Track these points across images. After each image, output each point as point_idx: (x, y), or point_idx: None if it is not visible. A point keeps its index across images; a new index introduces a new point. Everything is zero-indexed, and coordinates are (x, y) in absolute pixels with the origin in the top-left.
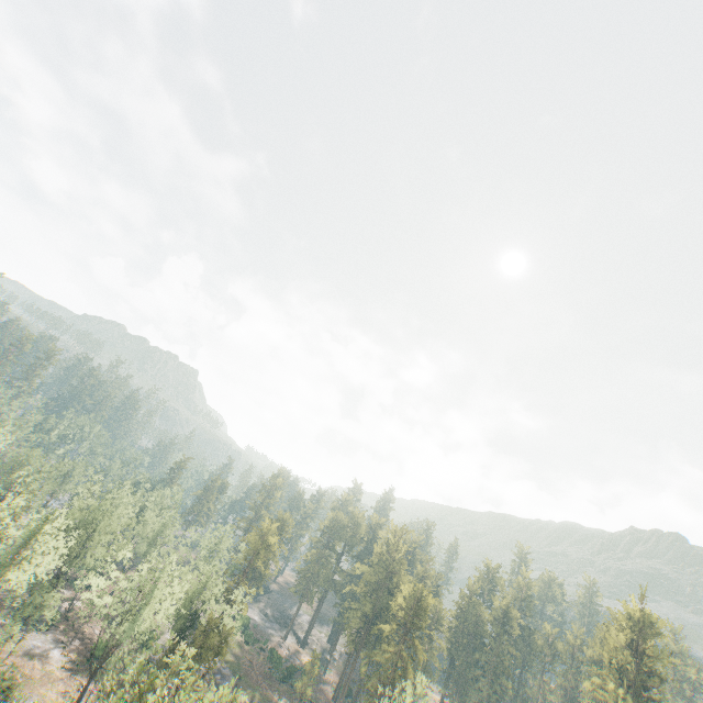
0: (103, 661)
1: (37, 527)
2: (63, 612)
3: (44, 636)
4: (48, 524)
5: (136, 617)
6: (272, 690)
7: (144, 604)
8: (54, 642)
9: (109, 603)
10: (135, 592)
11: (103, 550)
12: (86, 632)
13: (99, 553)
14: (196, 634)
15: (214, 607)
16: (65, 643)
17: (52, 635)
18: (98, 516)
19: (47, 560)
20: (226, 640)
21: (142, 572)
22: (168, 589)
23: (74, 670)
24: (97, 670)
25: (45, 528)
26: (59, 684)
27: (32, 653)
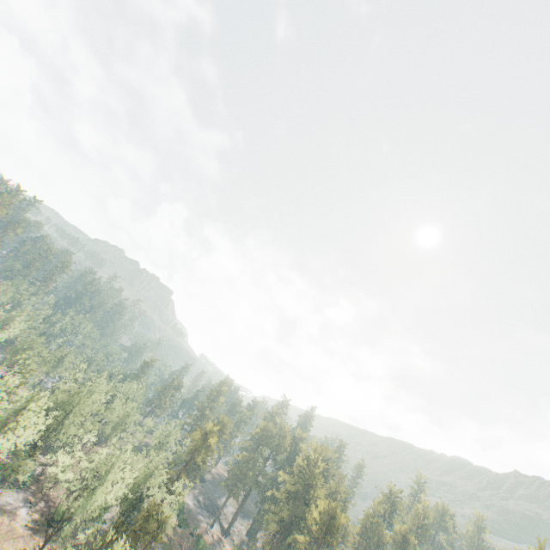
0: (57, 530)
1: (24, 404)
2: (36, 475)
3: (17, 494)
4: (34, 402)
5: (90, 495)
6: None
7: (98, 485)
8: (24, 501)
9: (70, 479)
10: (93, 472)
11: (75, 429)
12: (51, 495)
13: (71, 431)
14: (137, 517)
15: (156, 495)
16: (33, 503)
17: (23, 494)
18: (75, 400)
19: (27, 433)
20: (162, 527)
21: (101, 456)
22: (120, 473)
23: (35, 529)
24: (51, 537)
25: (31, 405)
26: (20, 541)
27: (4, 508)
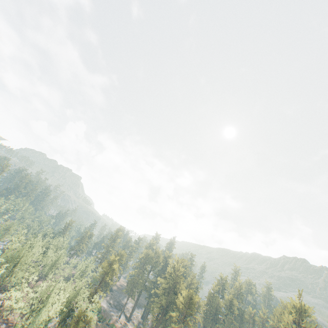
0: None
1: None
2: None
3: None
4: None
5: (37, 314)
6: None
7: (42, 306)
8: None
9: (22, 306)
10: (38, 299)
11: (23, 273)
12: (10, 318)
13: (19, 275)
14: (71, 321)
15: (82, 305)
16: None
17: None
18: (21, 254)
19: None
20: (88, 324)
21: (42, 288)
22: (57, 297)
23: None
24: None
25: None
26: None
27: None
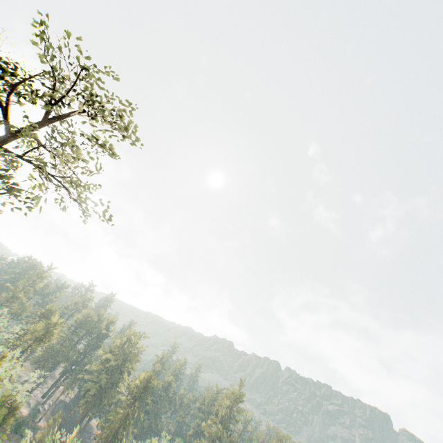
0: None
1: None
2: None
3: None
4: None
5: None
6: (10, 440)
7: None
8: None
9: None
10: None
11: None
12: None
13: None
14: None
15: (7, 385)
16: None
17: None
18: None
19: None
20: (14, 412)
21: None
22: None
23: None
24: None
25: None
26: None
27: None
